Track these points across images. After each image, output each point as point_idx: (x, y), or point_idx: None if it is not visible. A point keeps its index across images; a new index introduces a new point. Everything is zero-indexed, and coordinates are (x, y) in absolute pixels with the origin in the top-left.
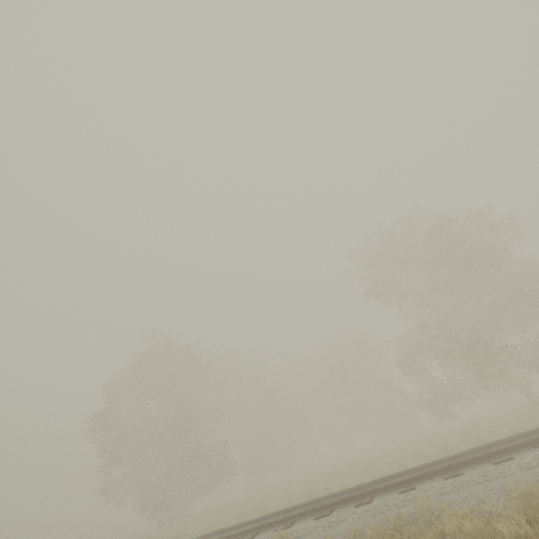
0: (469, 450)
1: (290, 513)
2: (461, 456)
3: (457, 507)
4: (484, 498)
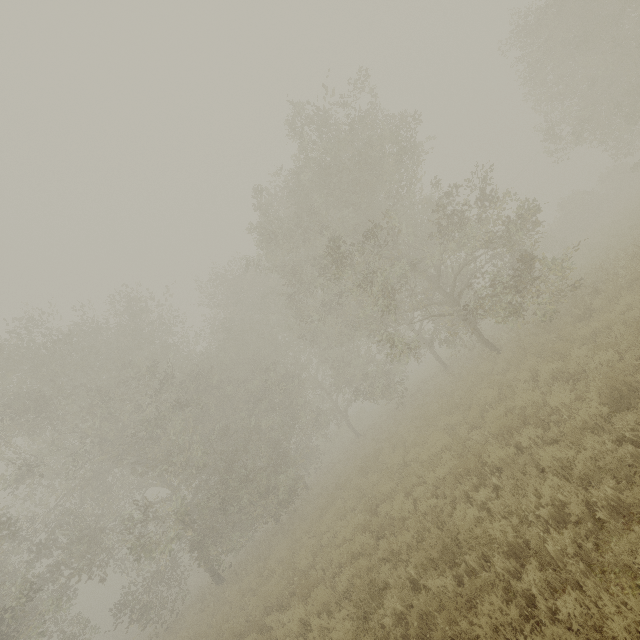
0: None
1: None
2: None
3: None
4: None
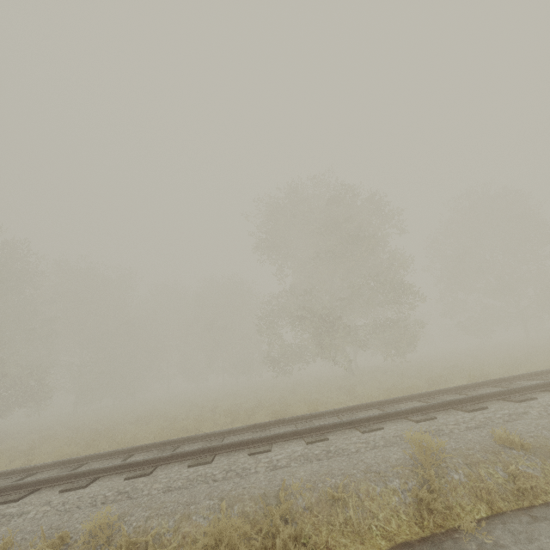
0: (249, 426)
1: (4, 478)
2: (239, 430)
3: (155, 522)
4: (194, 512)
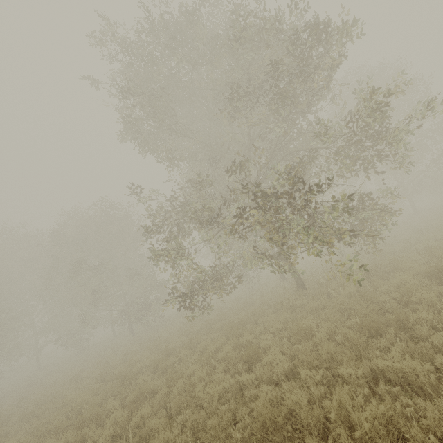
0: None
1: None
2: None
3: None
4: None
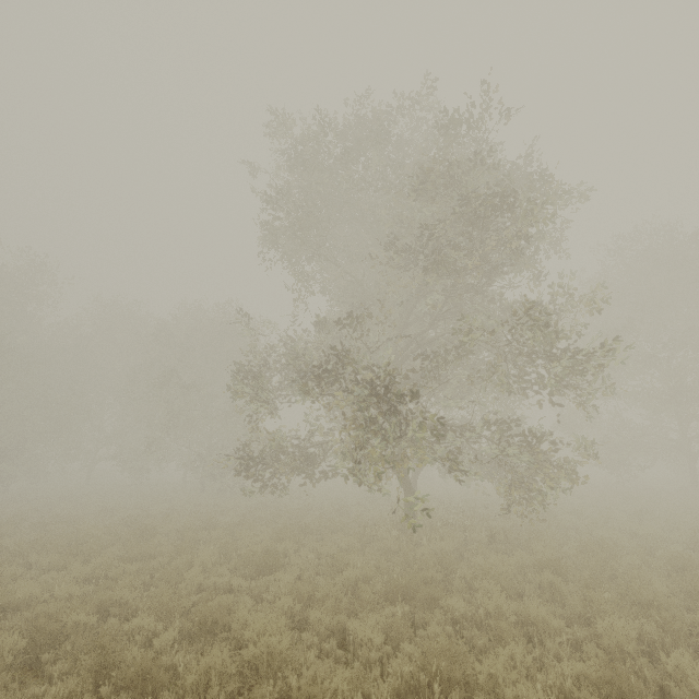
0: None
1: None
2: None
3: None
4: None
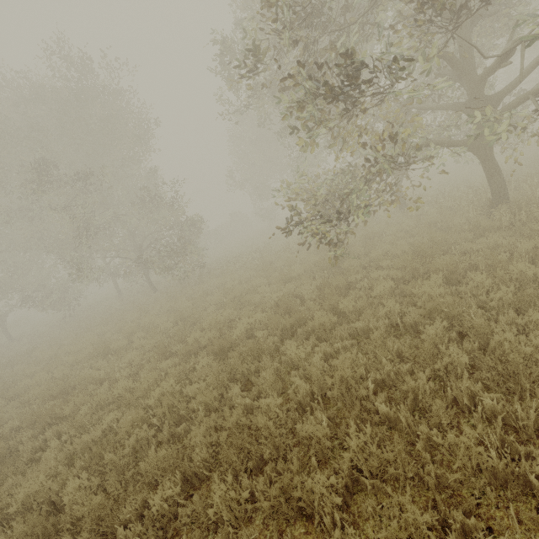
0: None
1: None
2: None
3: None
4: None
